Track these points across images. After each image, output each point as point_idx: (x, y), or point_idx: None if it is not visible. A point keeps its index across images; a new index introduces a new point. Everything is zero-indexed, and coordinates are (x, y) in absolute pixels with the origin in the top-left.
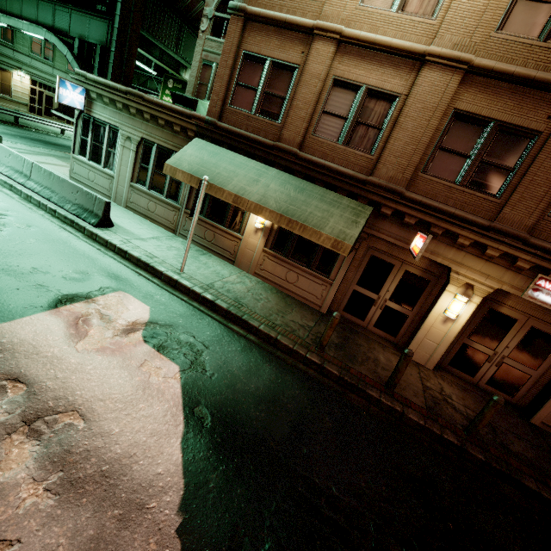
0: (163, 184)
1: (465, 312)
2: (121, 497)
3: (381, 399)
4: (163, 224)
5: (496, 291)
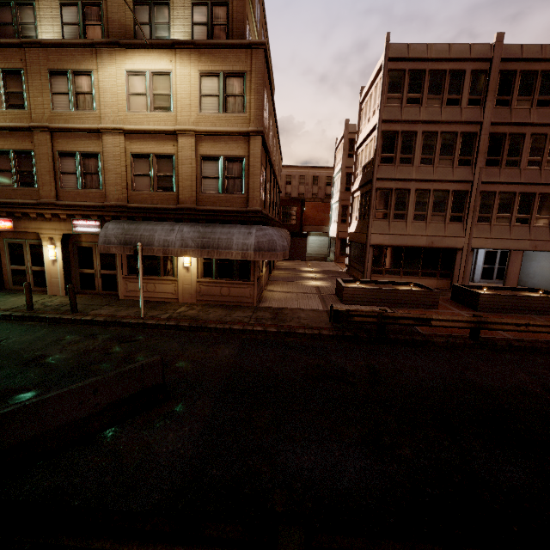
0: None
1: (59, 254)
2: None
3: None
4: None
5: (75, 236)
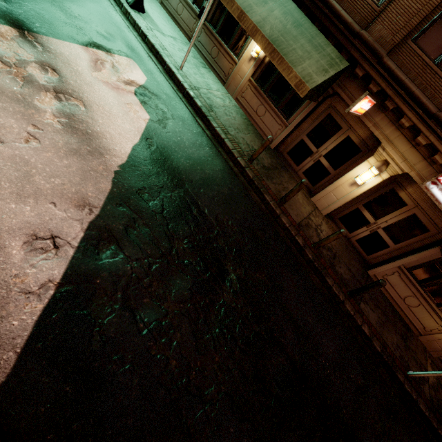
0: None
1: (370, 183)
2: (93, 145)
3: (270, 203)
4: (184, 29)
5: (406, 177)
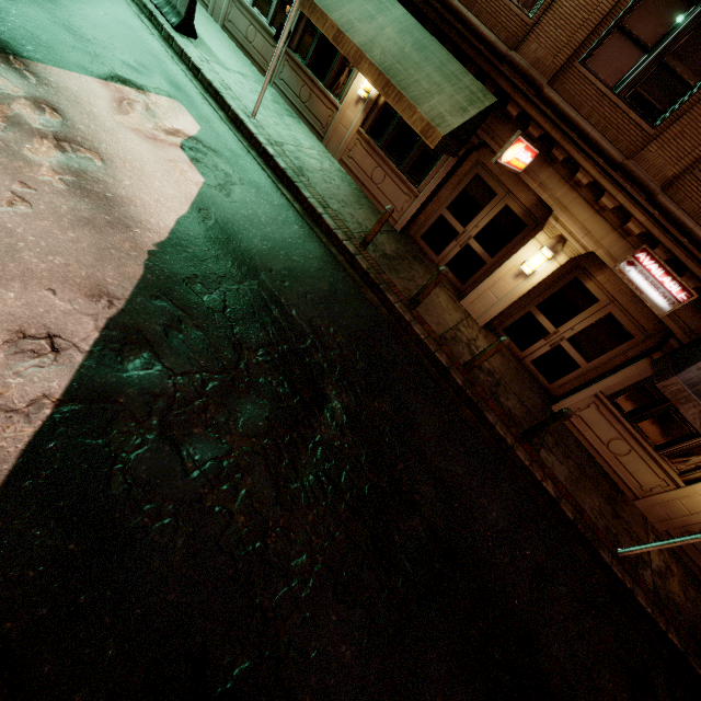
0: (270, 2)
1: (543, 271)
2: (115, 214)
3: (395, 305)
4: (258, 63)
5: (593, 259)
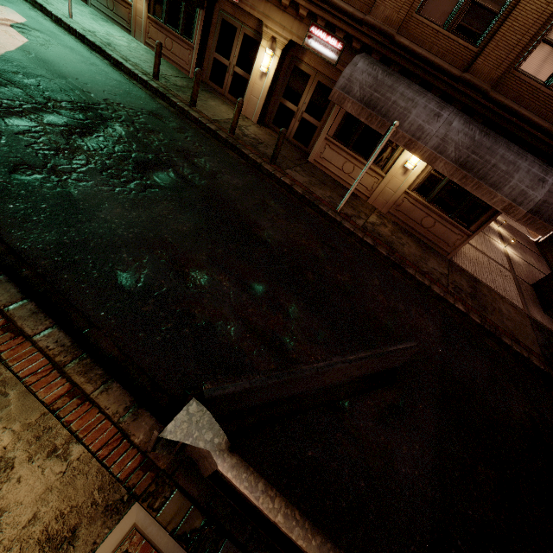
0: None
1: (272, 67)
2: None
3: (178, 103)
4: None
5: (298, 49)
